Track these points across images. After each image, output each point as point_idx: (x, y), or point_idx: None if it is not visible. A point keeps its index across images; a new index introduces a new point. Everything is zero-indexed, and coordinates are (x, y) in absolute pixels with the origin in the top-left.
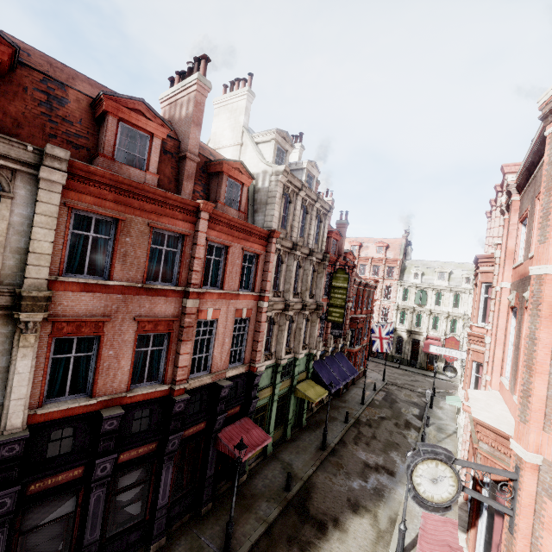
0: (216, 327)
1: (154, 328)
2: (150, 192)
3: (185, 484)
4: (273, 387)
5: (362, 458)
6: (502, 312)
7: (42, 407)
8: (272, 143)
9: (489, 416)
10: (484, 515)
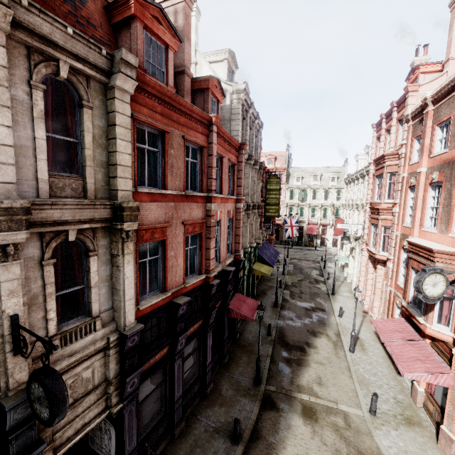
0: (220, 226)
1: (193, 230)
2: (182, 105)
3: (211, 347)
4: (243, 270)
5: (302, 306)
6: (421, 188)
7: (139, 305)
8: (224, 63)
9: (439, 247)
10: (438, 302)
